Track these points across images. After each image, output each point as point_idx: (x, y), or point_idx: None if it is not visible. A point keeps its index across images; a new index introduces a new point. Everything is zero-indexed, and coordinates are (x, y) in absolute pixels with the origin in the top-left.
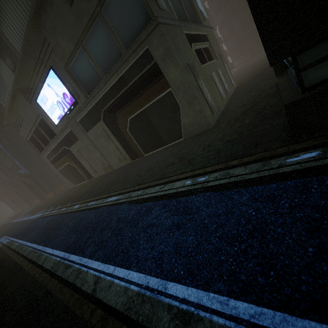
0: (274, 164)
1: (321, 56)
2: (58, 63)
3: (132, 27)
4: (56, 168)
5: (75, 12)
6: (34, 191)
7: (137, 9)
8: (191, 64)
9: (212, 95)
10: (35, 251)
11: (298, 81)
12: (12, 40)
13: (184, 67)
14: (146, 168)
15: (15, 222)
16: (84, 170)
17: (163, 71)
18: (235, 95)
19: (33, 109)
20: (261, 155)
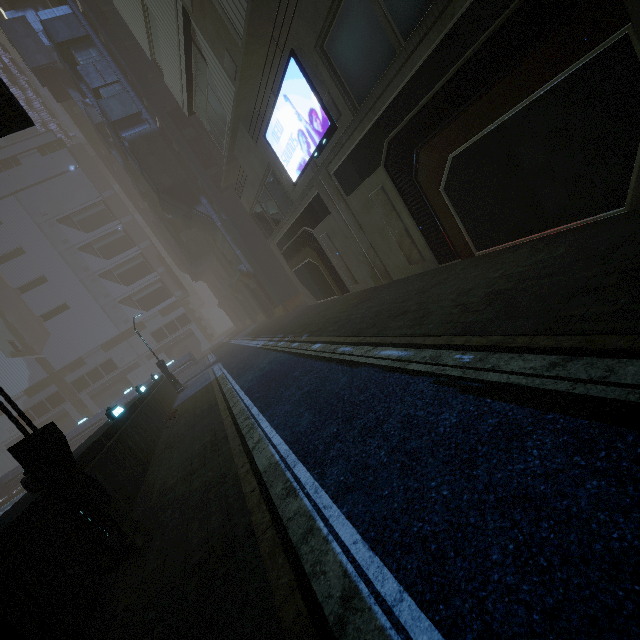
0: None
1: None
2: (305, 39)
3: None
4: (290, 266)
5: None
6: (258, 301)
7: None
8: None
9: None
10: (247, 414)
11: None
12: (231, 11)
13: None
14: (485, 291)
15: (233, 345)
16: (334, 275)
17: None
18: None
19: (260, 154)
20: None
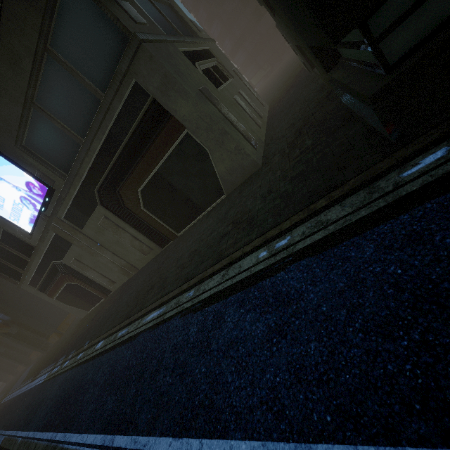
0: (386, 186)
1: (399, 13)
2: (4, 141)
3: (103, 58)
4: (50, 296)
5: (6, 57)
6: (26, 342)
7: (102, 30)
8: (205, 89)
9: (245, 124)
10: (52, 446)
11: (377, 58)
12: None
13: (196, 95)
14: (188, 253)
15: (9, 401)
16: (94, 285)
17: (168, 108)
18: (272, 117)
19: None
20: (357, 180)
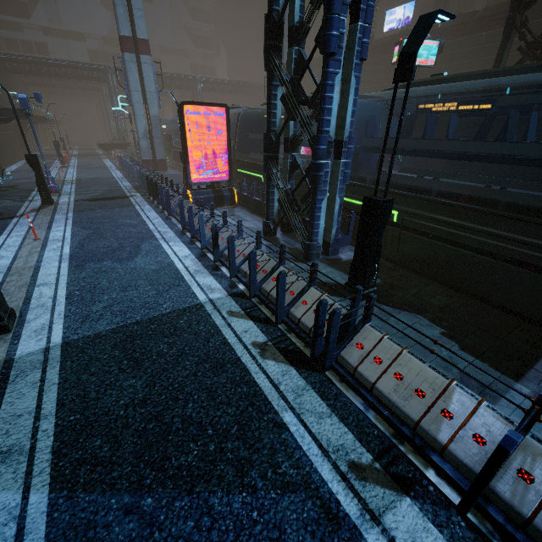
0: None
1: None
2: (421, 0)
3: (464, 8)
4: None
5: None
6: None
7: (472, 2)
8: None
9: None
10: None
11: None
12: None
13: None
14: None
15: None
16: None
17: None
18: None
19: (377, 14)
20: None
